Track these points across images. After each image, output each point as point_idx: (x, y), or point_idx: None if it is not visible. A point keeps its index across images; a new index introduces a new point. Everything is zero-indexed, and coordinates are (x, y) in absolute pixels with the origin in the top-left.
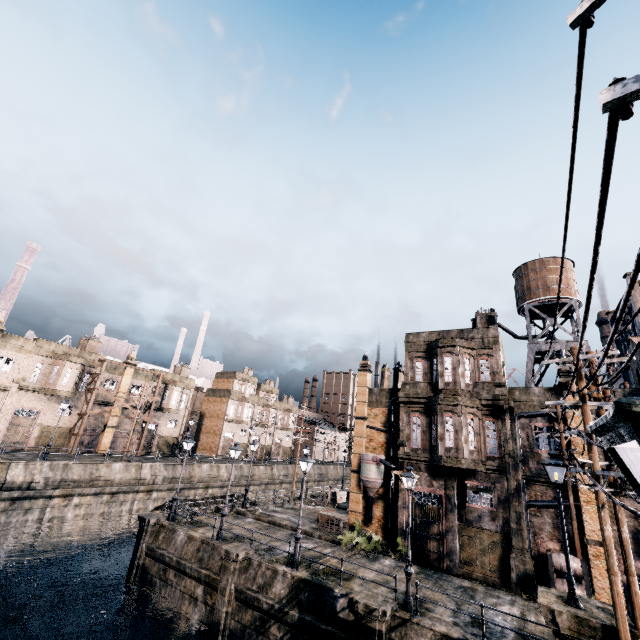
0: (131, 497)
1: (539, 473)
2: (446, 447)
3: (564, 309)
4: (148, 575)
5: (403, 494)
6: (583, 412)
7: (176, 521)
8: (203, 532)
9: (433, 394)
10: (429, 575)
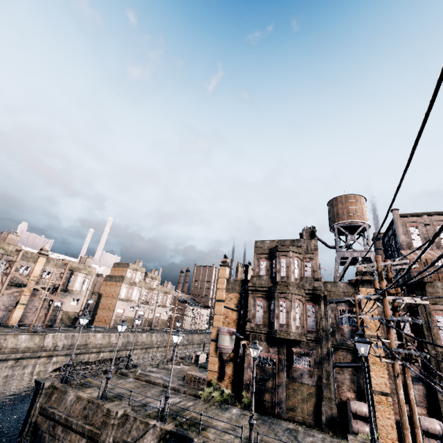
0: (33, 362)
1: (342, 343)
2: (280, 323)
3: (360, 229)
4: (39, 431)
5: (248, 358)
6: (384, 304)
7: (68, 383)
8: (90, 392)
9: (272, 285)
10: (265, 420)
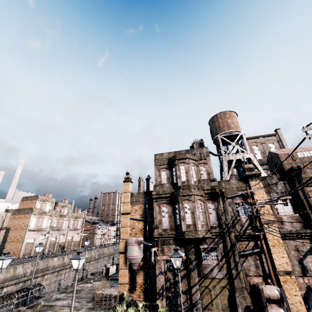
0: None
1: (243, 232)
2: (187, 224)
3: (238, 137)
4: None
5: (159, 264)
6: None
7: None
8: None
9: (175, 190)
10: None
